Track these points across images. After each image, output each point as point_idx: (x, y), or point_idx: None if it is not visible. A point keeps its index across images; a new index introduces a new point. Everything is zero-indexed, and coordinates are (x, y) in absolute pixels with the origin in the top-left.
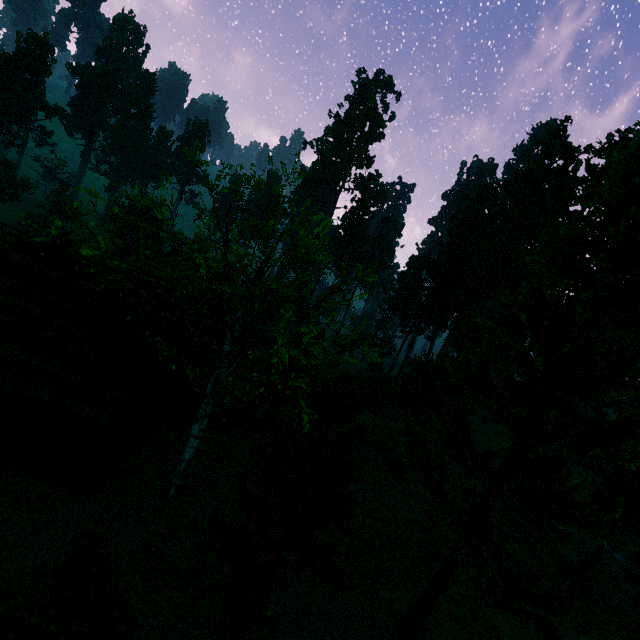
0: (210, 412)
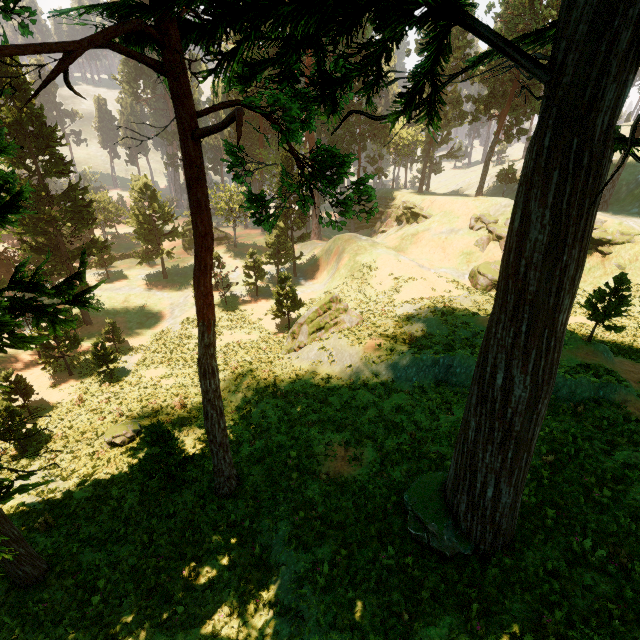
0: None
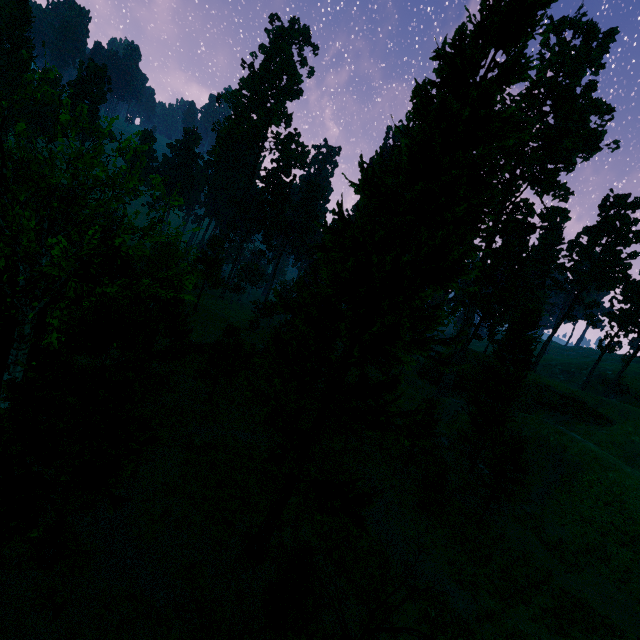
0: (25, 359)
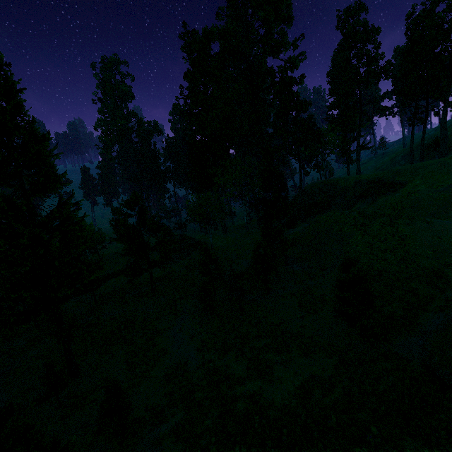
0: None
